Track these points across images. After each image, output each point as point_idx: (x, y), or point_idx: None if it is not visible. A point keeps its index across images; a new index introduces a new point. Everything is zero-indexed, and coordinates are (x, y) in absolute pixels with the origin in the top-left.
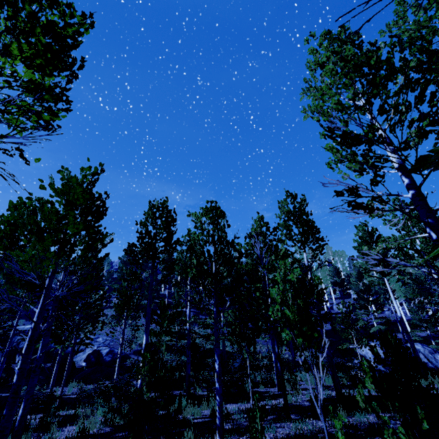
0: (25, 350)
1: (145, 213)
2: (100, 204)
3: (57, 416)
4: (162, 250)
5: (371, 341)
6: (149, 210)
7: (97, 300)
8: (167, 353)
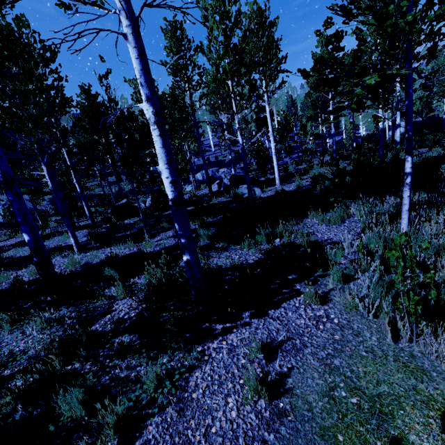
0: None
1: None
2: None
3: None
4: None
5: (200, 172)
6: None
7: None
8: None
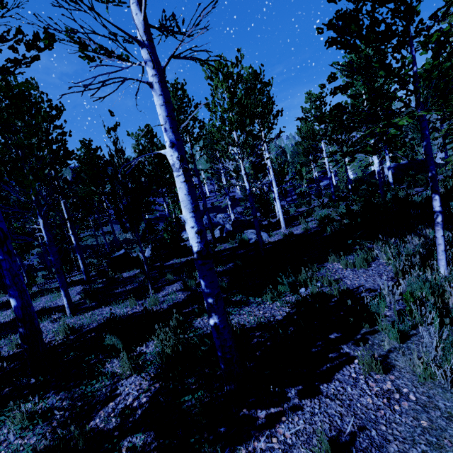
0: None
1: None
2: None
3: None
4: None
5: None
6: None
7: None
8: None
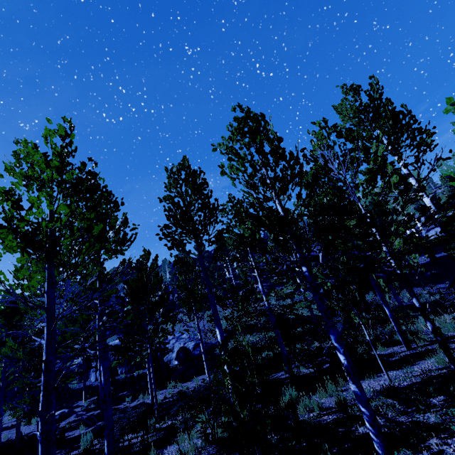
0: (41, 404)
1: (165, 185)
2: (88, 177)
3: (158, 430)
4: (201, 221)
5: None
6: (169, 178)
7: (156, 302)
8: (253, 333)
